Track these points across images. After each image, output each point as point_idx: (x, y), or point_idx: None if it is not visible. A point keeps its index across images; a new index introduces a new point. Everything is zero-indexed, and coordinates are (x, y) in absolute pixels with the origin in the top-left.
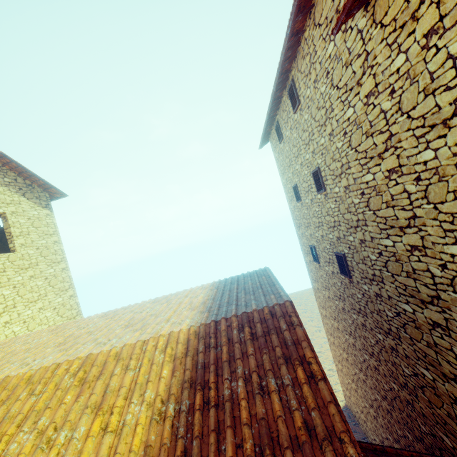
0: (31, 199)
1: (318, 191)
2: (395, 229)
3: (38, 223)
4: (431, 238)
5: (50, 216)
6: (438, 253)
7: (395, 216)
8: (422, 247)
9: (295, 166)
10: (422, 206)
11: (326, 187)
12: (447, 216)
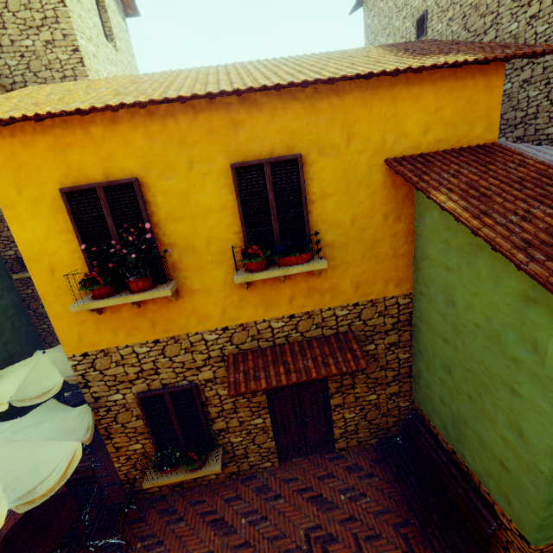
0: (114, 0)
1: (418, 39)
2: (480, 36)
3: (123, 35)
4: (503, 27)
5: (127, 34)
6: (503, 37)
7: (483, 24)
8: (494, 39)
9: (396, 23)
10: (505, 4)
11: (428, 30)
12: (517, 3)
